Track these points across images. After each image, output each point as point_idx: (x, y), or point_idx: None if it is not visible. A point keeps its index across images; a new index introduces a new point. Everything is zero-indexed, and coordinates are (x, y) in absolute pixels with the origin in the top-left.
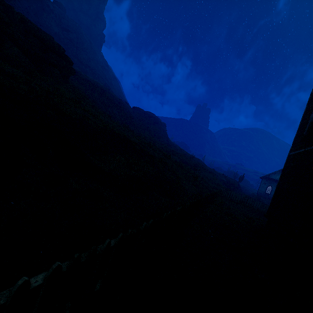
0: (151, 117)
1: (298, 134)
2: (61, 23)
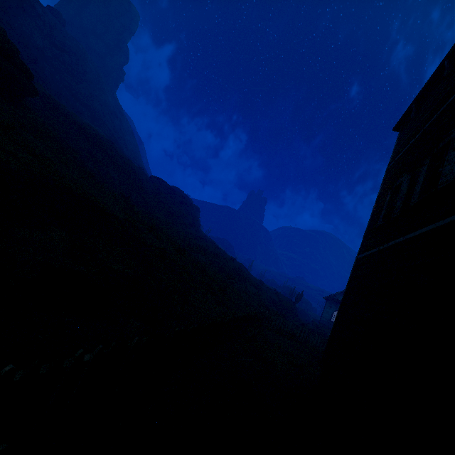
0: (177, 194)
1: (370, 226)
2: (53, 37)
